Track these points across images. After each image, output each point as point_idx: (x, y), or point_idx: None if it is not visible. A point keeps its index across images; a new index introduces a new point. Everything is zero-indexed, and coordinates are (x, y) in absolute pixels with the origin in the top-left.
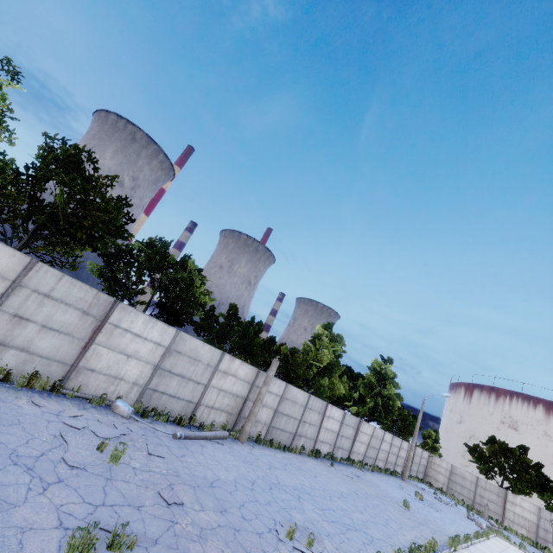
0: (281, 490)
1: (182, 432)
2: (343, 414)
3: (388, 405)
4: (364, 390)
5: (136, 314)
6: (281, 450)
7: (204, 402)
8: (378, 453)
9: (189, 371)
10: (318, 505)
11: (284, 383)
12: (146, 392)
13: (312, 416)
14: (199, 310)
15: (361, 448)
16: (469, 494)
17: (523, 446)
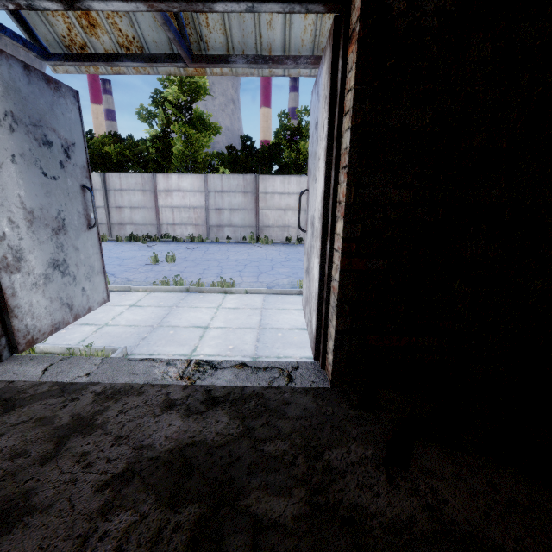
0: None
1: None
2: (204, 179)
3: None
4: None
5: None
6: None
7: None
8: None
9: None
10: None
11: None
12: None
13: (130, 197)
14: None
15: (289, 218)
16: None
17: None
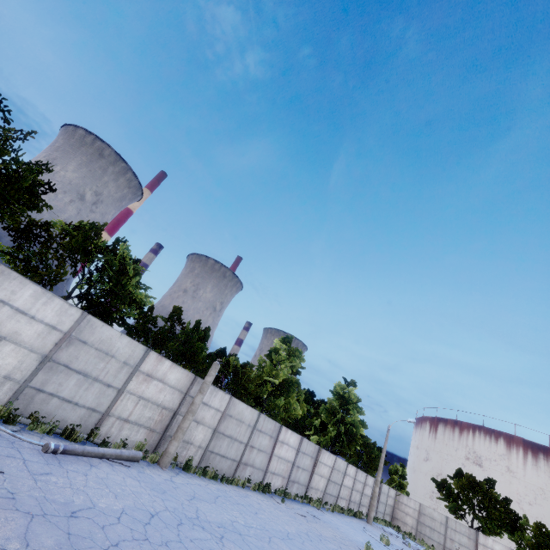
0: (196, 526)
1: (61, 443)
2: (300, 439)
3: (351, 433)
4: (326, 417)
5: (21, 283)
6: (217, 481)
7: (115, 412)
8: (340, 489)
9: (96, 369)
10: (248, 547)
11: (228, 395)
12: (25, 392)
13: (262, 439)
14: (131, 307)
15: (321, 483)
16: (439, 538)
17: (490, 479)
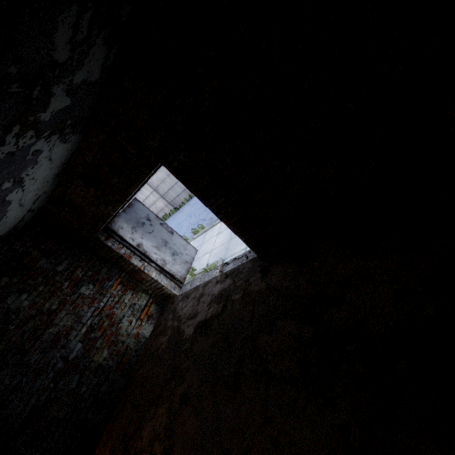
0: None
1: None
2: None
3: None
4: None
5: None
6: (176, 212)
7: None
8: None
9: None
10: None
11: (146, 185)
12: None
13: None
14: None
15: None
16: None
17: None
